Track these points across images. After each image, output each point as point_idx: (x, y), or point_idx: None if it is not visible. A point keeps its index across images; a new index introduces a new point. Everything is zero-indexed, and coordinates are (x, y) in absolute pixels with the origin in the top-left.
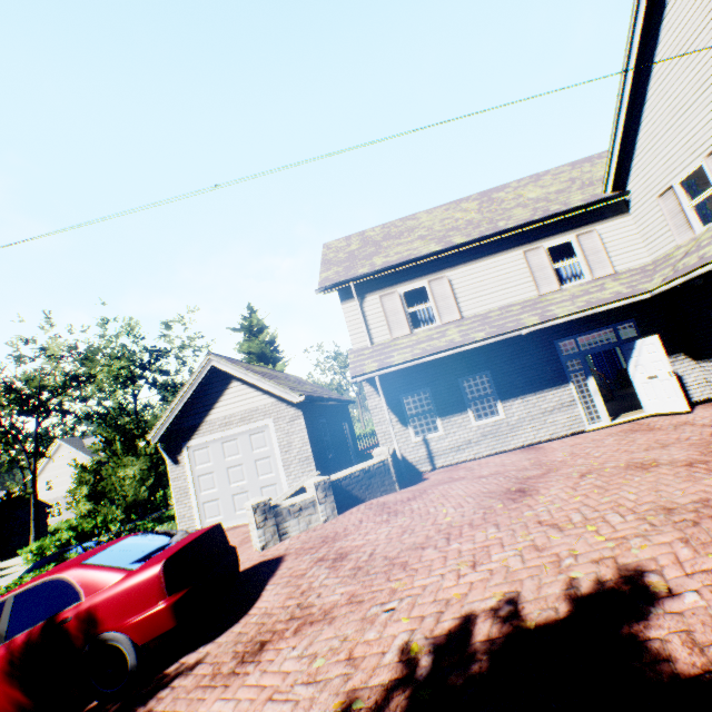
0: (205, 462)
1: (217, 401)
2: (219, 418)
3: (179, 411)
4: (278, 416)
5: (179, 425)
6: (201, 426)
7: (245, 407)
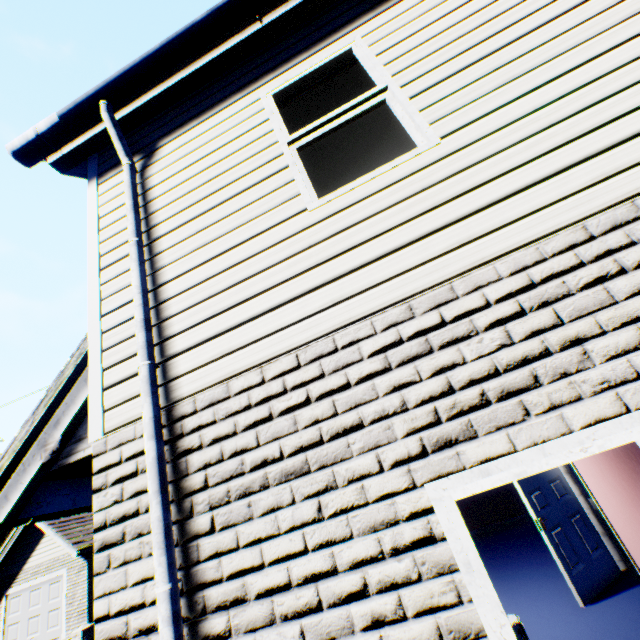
0: (16, 610)
1: (35, 549)
2: (33, 566)
3: (2, 561)
4: (71, 566)
5: (6, 572)
6: (20, 574)
7: (51, 556)
